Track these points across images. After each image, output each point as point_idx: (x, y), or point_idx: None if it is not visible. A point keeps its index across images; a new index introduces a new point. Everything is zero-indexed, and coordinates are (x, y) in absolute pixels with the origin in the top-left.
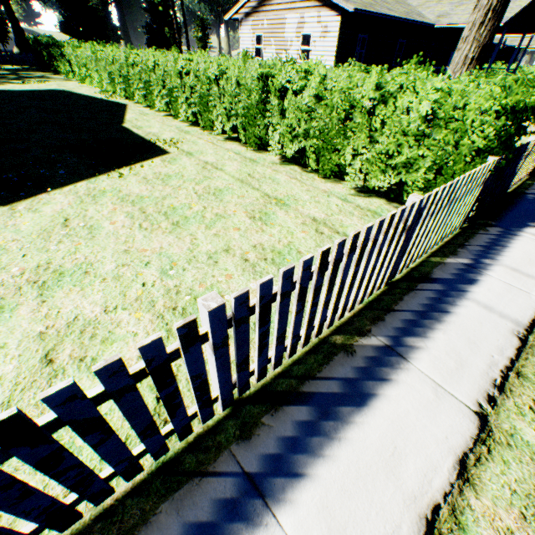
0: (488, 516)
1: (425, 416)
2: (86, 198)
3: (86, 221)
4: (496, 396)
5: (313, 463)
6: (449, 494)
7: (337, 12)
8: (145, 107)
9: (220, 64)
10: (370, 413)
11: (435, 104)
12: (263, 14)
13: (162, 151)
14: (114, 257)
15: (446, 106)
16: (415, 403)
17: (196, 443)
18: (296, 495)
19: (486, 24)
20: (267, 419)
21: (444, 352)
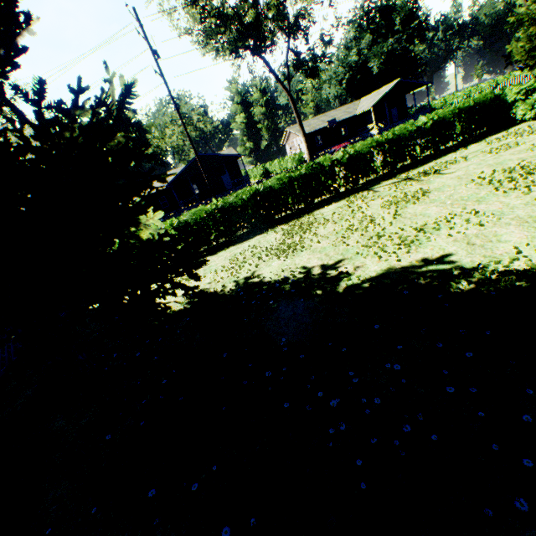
0: None
1: None
2: None
3: None
4: None
5: None
6: None
7: None
8: None
9: None
10: None
11: None
12: None
13: None
14: None
15: None
16: None
17: None
18: None
19: None
20: None
21: None
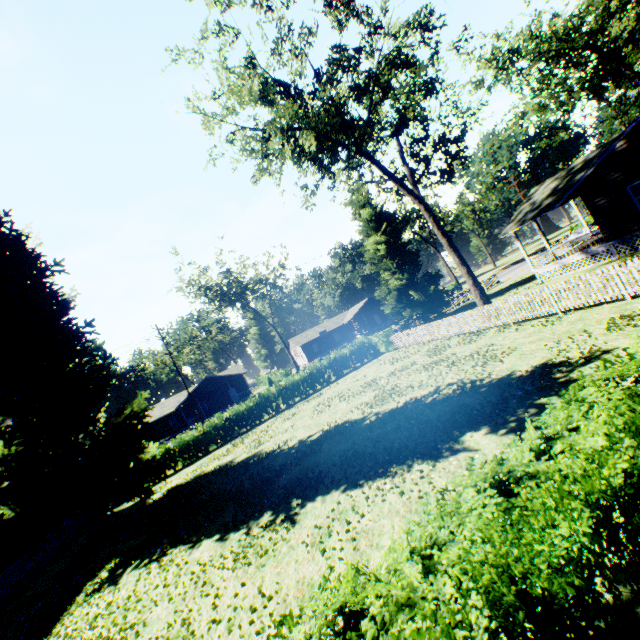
0: None
1: None
2: None
3: None
4: None
5: None
6: None
7: None
8: None
9: None
10: None
11: None
12: None
13: None
14: None
15: None
16: None
17: None
18: None
19: None
20: None
21: None
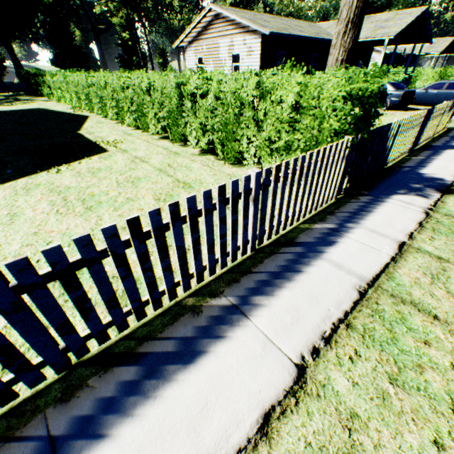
0: None
1: (246, 371)
2: (21, 191)
3: (12, 210)
4: (321, 348)
5: (121, 423)
6: (243, 450)
7: (257, 36)
8: (103, 117)
9: (149, 79)
10: (195, 370)
11: (296, 96)
12: (202, 41)
13: (103, 150)
14: (22, 239)
15: (306, 97)
16: (241, 358)
17: (15, 408)
18: None
19: (348, 33)
20: (94, 380)
21: (285, 308)
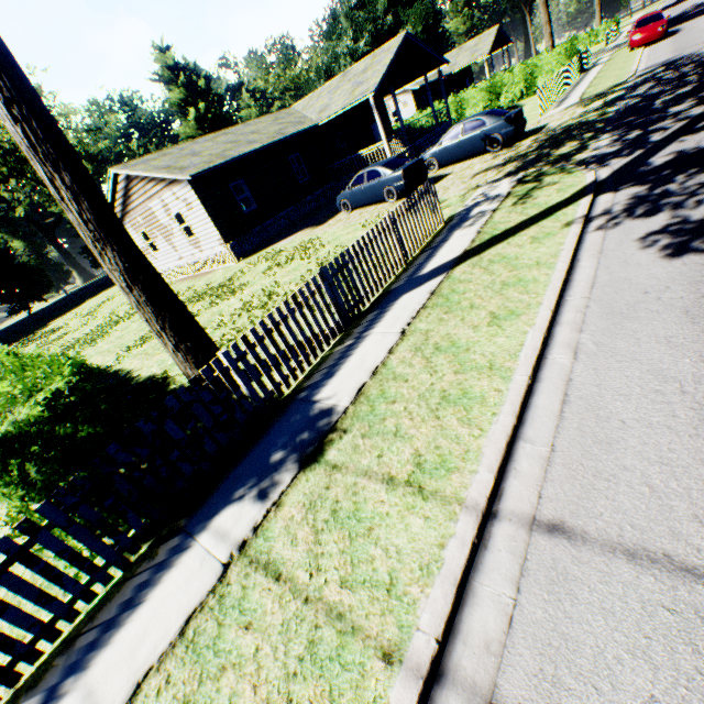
0: None
1: None
2: None
3: None
4: None
5: None
6: None
7: (185, 183)
8: None
9: None
10: None
11: None
12: (133, 213)
13: None
14: None
15: None
16: None
17: None
18: None
19: (105, 254)
20: None
21: None
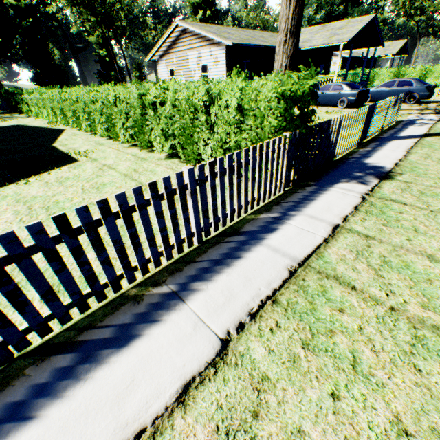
0: (185, 433)
1: (174, 348)
2: None
3: None
4: (246, 323)
5: (50, 405)
6: (160, 417)
7: (222, 47)
8: (78, 130)
9: (115, 91)
10: (127, 352)
11: (237, 100)
12: (172, 54)
13: (73, 160)
14: None
15: (247, 100)
16: (172, 338)
17: None
18: (16, 437)
19: (288, 41)
20: (31, 369)
21: (220, 291)
